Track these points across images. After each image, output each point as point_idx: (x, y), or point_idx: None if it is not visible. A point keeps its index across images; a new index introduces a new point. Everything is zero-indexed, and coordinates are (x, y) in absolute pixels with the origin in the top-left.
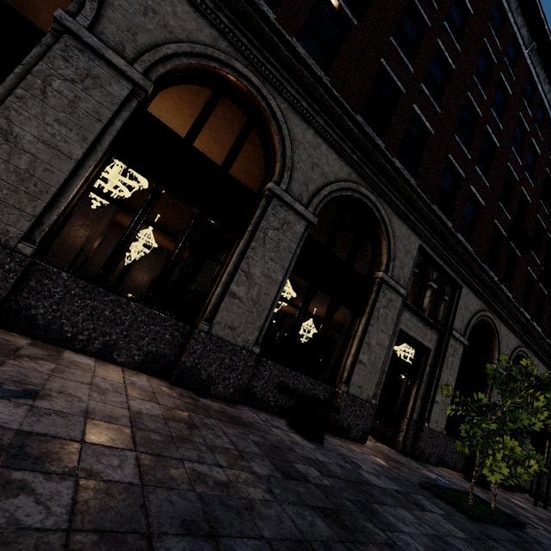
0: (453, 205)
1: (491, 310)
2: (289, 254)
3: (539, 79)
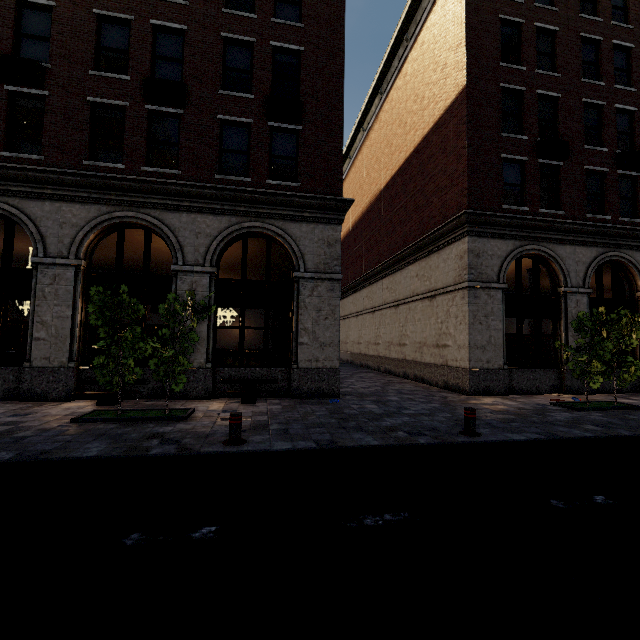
0: None
1: None
2: None
3: None
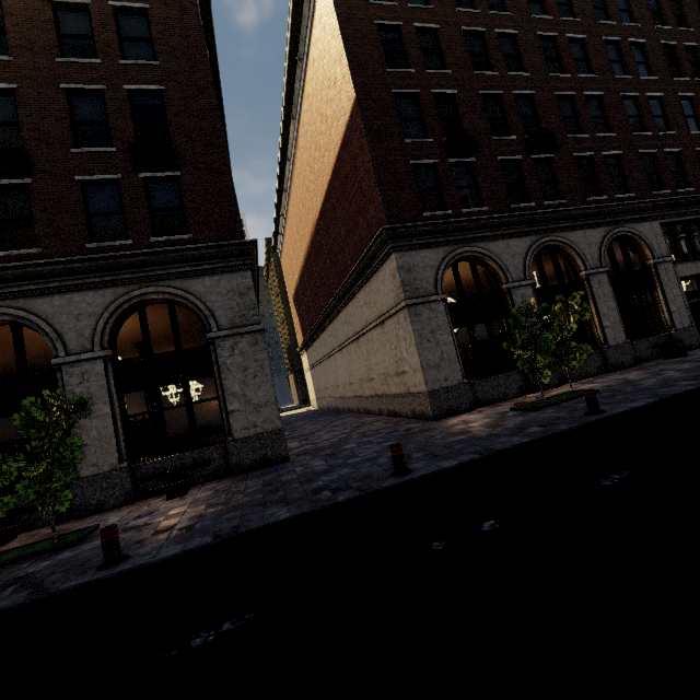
0: (661, 176)
1: None
2: (610, 293)
3: None
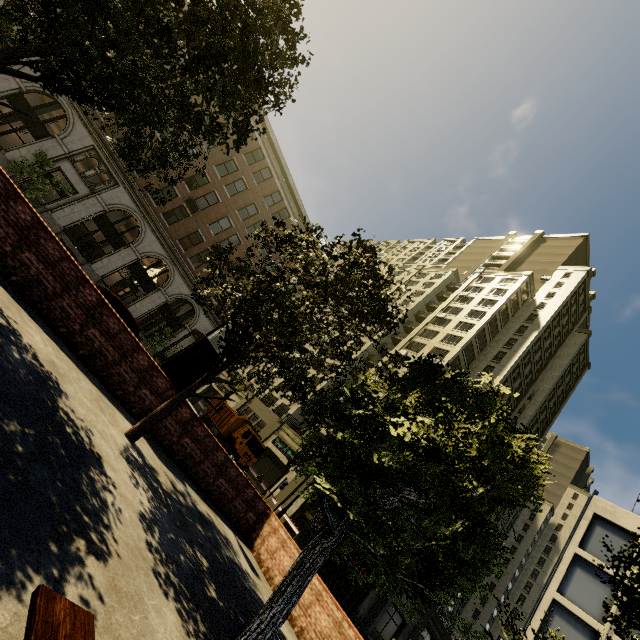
0: None
1: (143, 217)
2: (3, 90)
3: (270, 157)
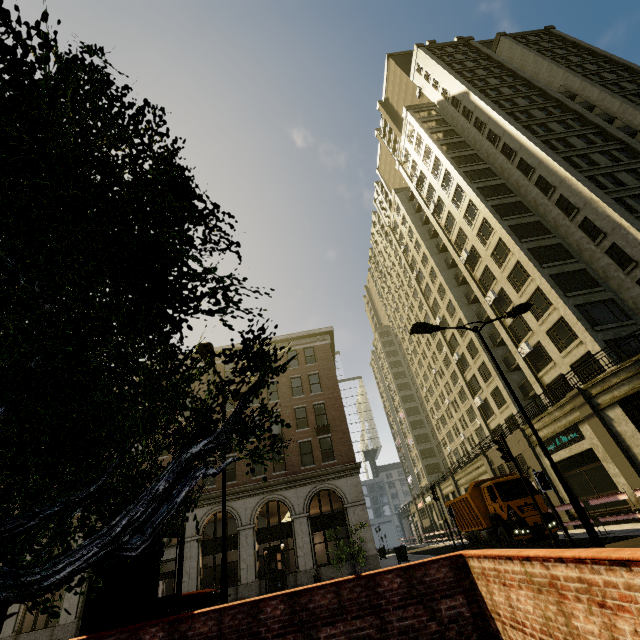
0: None
1: (219, 503)
2: None
3: (217, 359)
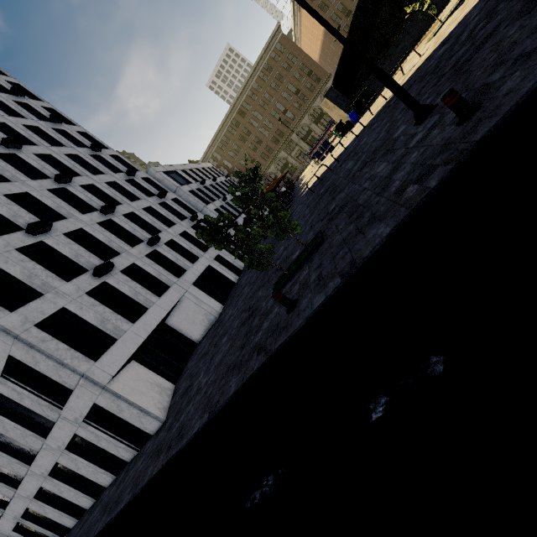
0: None
1: None
2: None
3: None
